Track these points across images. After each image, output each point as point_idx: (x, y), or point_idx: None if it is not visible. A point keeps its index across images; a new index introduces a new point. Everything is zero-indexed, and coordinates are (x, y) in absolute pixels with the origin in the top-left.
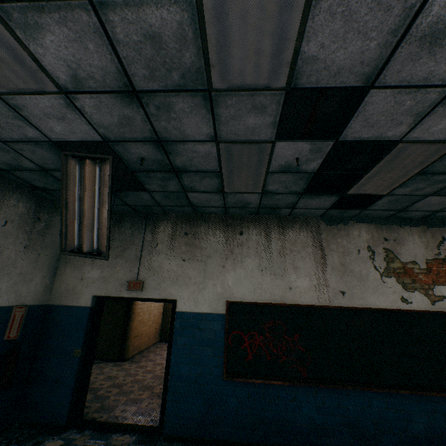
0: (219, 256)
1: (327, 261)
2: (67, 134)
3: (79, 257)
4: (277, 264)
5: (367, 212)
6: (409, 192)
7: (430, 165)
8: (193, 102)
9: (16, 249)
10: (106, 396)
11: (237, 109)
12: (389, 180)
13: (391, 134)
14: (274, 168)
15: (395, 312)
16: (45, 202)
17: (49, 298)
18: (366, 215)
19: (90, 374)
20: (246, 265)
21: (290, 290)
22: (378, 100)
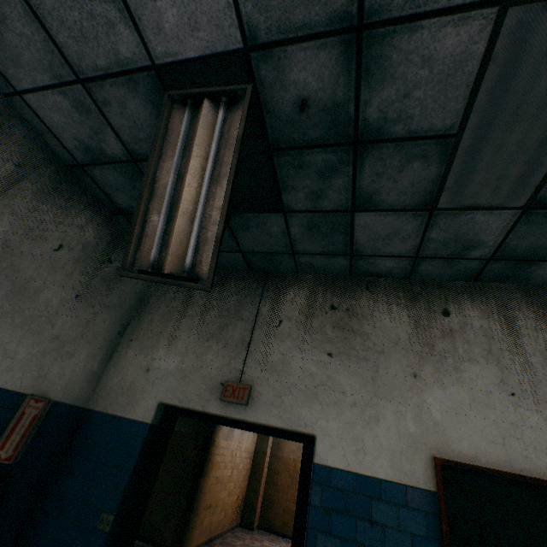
0: (402, 352)
1: None
2: (182, 35)
3: (151, 333)
4: None
5: None
6: None
7: None
8: None
9: (62, 294)
10: None
11: None
12: None
13: None
14: None
15: None
16: (125, 239)
17: (91, 397)
18: None
19: None
20: (468, 377)
21: None
22: None
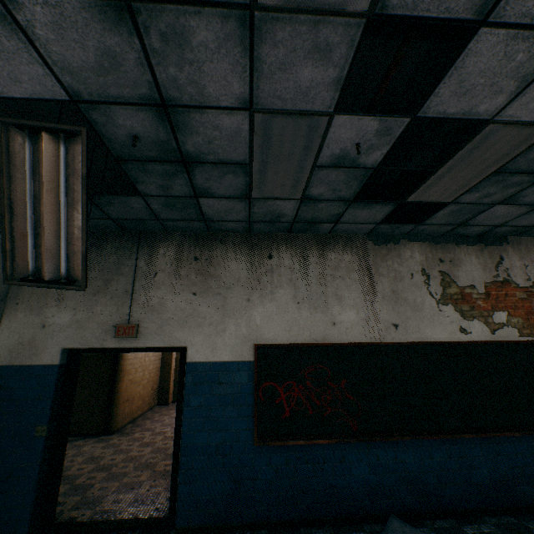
0: (242, 286)
1: (377, 289)
2: (4, 82)
3: (37, 295)
4: (317, 294)
5: (422, 227)
6: (476, 200)
7: (512, 160)
8: (223, 29)
9: None
10: (88, 485)
11: (289, 50)
12: (460, 181)
13: (483, 108)
14: (325, 159)
15: (454, 345)
16: None
17: None
18: (419, 232)
19: (63, 459)
20: (278, 297)
21: (334, 326)
22: (485, 49)
